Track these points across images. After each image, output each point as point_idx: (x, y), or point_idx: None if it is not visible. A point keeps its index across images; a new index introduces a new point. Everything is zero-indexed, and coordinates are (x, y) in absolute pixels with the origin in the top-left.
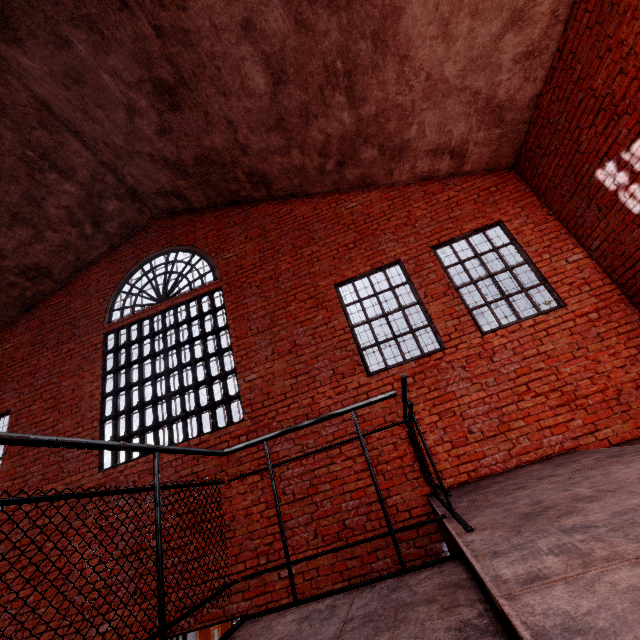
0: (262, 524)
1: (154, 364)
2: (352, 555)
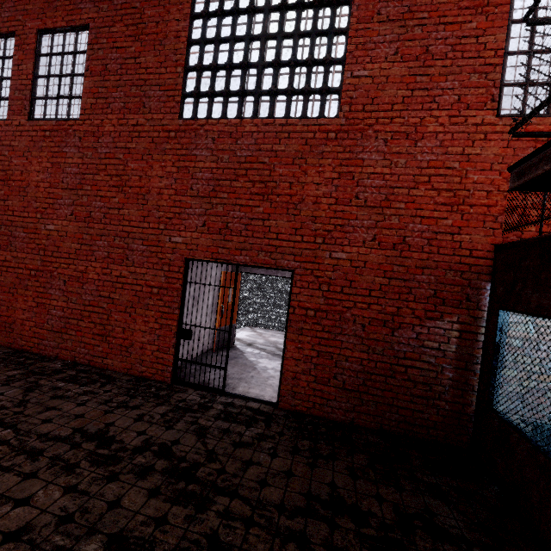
0: (327, 214)
1: (251, 22)
2: (400, 264)
